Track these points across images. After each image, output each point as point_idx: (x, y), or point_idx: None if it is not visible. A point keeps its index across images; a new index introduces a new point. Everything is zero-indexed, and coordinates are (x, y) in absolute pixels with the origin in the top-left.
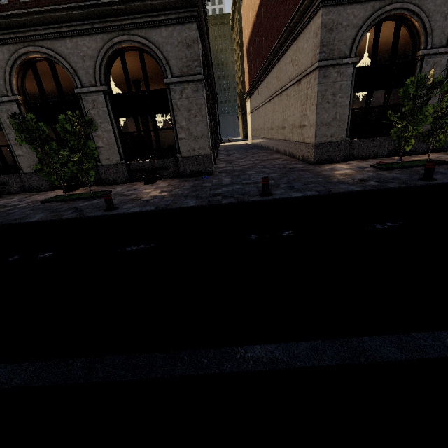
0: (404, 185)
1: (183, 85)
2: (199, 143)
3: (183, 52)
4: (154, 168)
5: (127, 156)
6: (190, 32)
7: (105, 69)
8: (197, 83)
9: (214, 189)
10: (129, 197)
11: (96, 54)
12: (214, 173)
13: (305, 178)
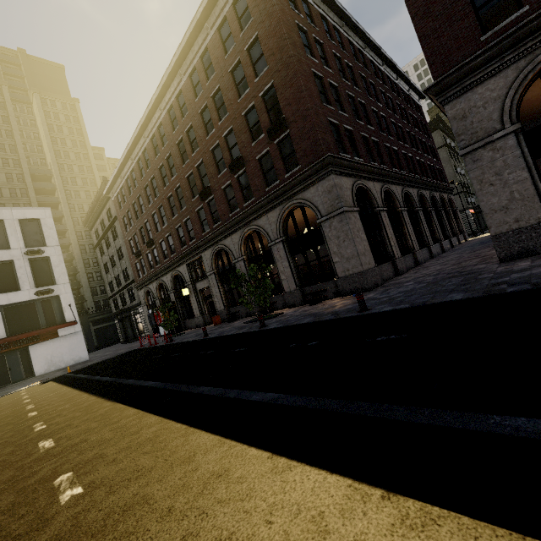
0: (532, 286)
1: (330, 220)
2: (351, 263)
3: (326, 197)
4: (317, 291)
5: (301, 283)
6: (329, 182)
7: (282, 226)
8: (340, 215)
9: (341, 307)
10: (285, 317)
11: (276, 219)
12: (375, 288)
13: (439, 287)
